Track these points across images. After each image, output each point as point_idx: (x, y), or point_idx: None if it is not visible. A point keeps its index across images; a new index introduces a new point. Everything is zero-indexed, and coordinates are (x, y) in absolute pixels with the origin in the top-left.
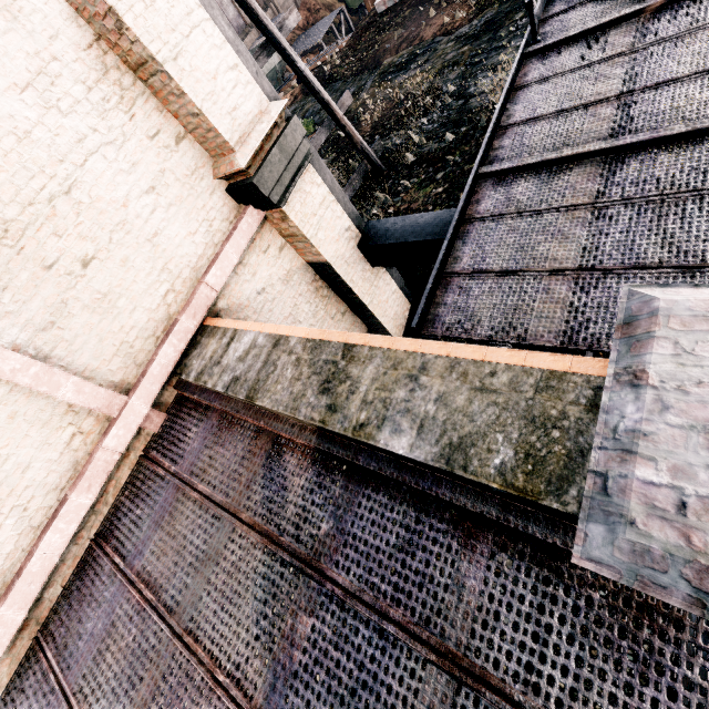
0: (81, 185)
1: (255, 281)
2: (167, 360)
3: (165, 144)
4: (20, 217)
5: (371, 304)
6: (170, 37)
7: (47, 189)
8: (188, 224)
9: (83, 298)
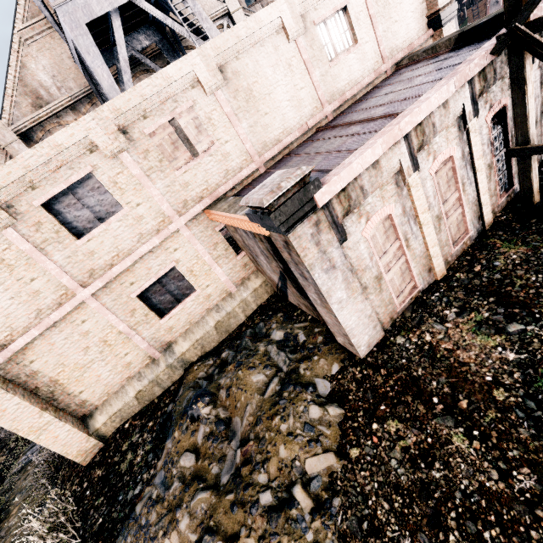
0: (402, 3)
1: None
2: (399, 57)
3: (419, 2)
4: (392, 5)
5: None
6: None
7: (397, 1)
8: (415, 26)
9: (392, 30)
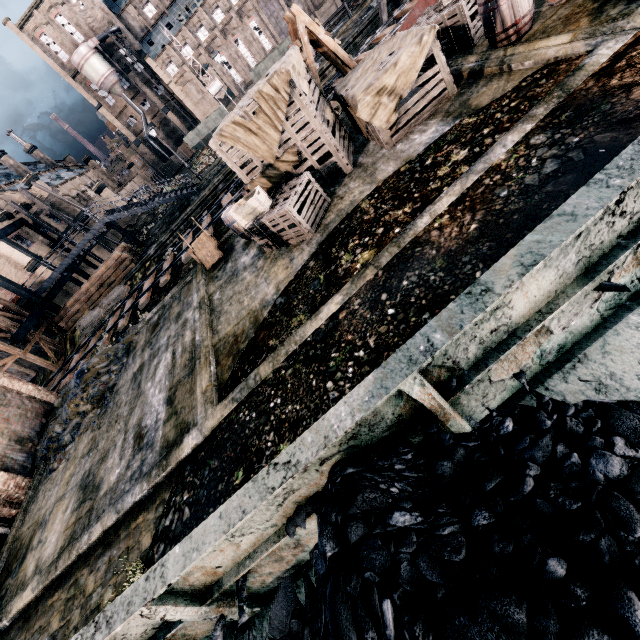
0: (4, 268)
1: (37, 281)
2: None
3: (17, 262)
4: None
5: (68, 289)
6: (10, 254)
7: (0, 269)
8: (22, 272)
9: None
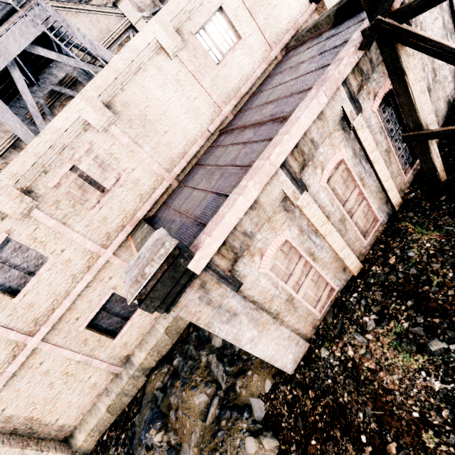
0: None
1: None
2: (286, 40)
3: None
4: None
5: None
6: None
7: None
8: (296, 4)
9: (273, 15)
